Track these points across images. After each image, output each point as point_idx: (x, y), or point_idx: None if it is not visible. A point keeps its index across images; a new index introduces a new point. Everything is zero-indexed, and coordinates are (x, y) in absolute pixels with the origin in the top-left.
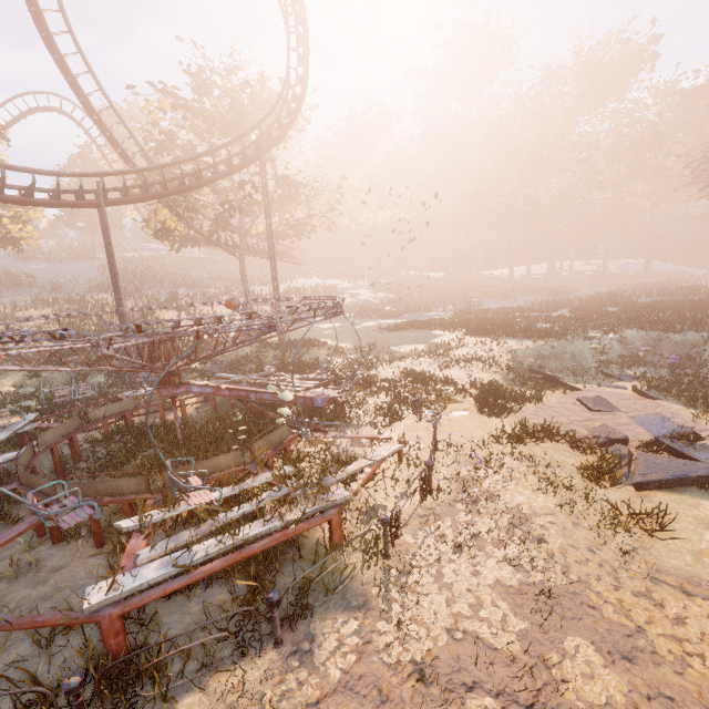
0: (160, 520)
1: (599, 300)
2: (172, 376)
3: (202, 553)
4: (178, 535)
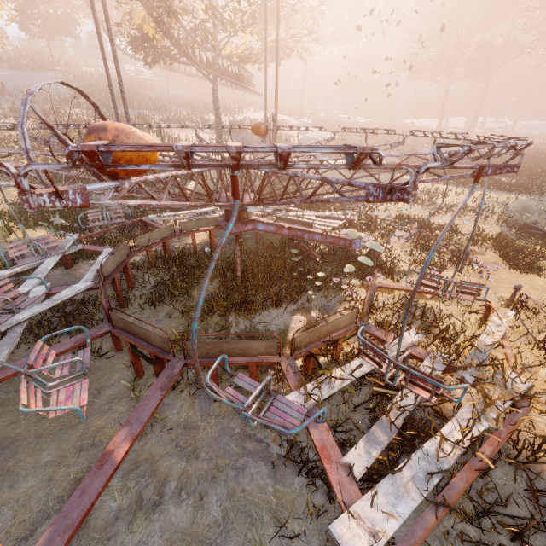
0: (321, 399)
1: (530, 158)
2: (242, 211)
3: (434, 470)
4: (373, 432)
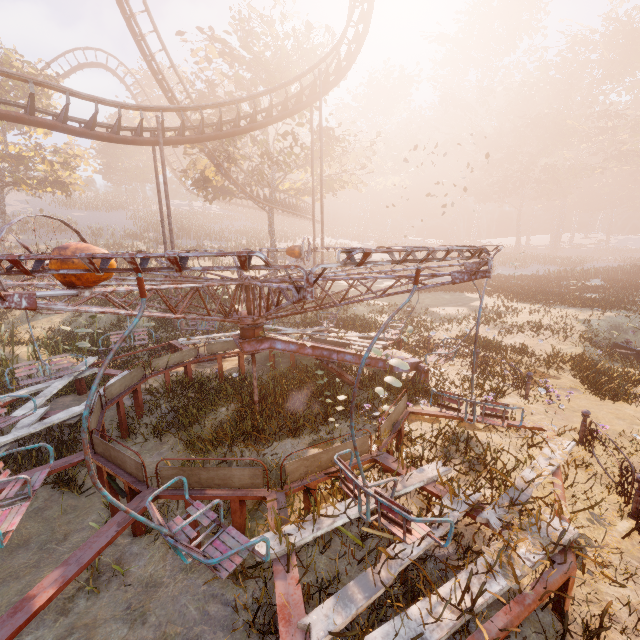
0: (301, 543)
1: (627, 273)
2: (256, 328)
3: None
4: (352, 586)
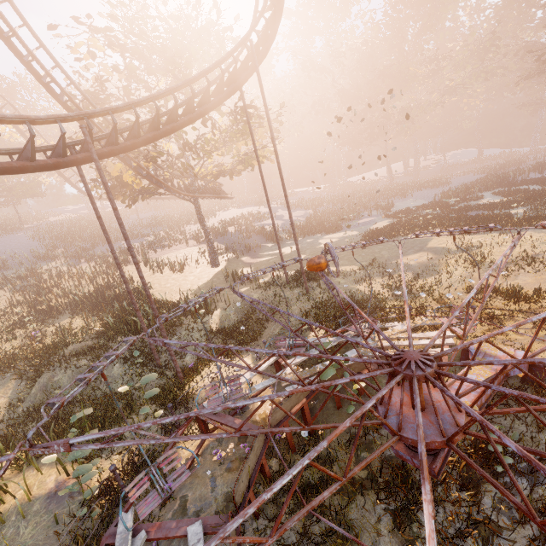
0: None
1: (497, 183)
2: None
3: None
4: None
